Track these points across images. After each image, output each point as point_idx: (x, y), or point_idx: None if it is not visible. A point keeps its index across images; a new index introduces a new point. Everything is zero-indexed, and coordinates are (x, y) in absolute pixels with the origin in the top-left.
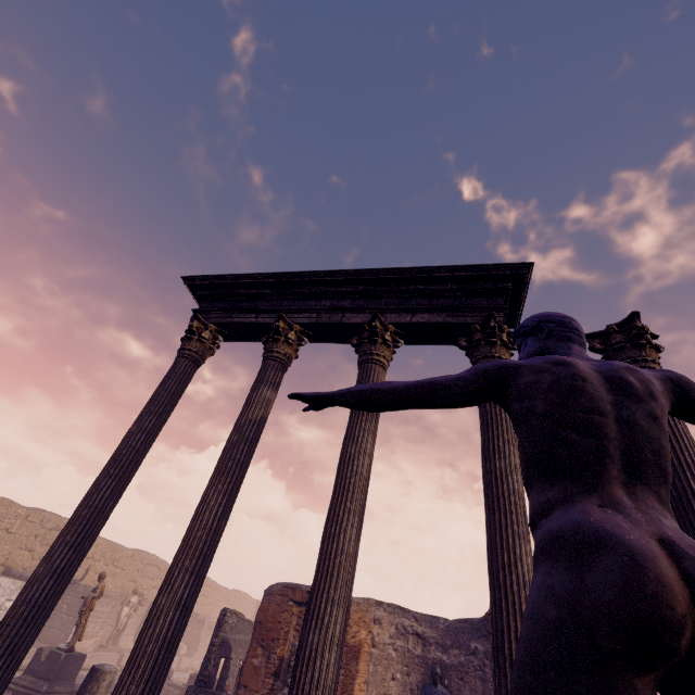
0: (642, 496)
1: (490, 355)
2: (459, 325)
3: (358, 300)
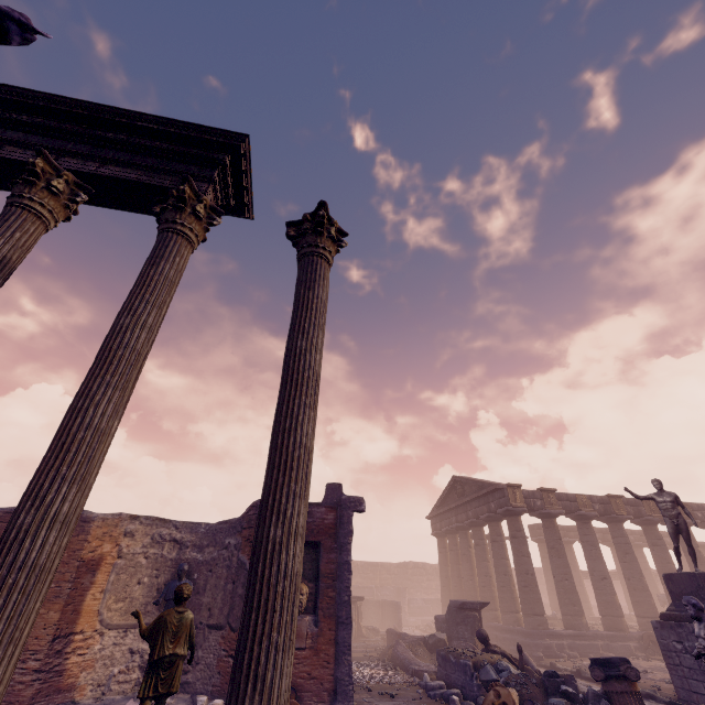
0: None
1: (172, 220)
2: (157, 188)
3: (36, 136)
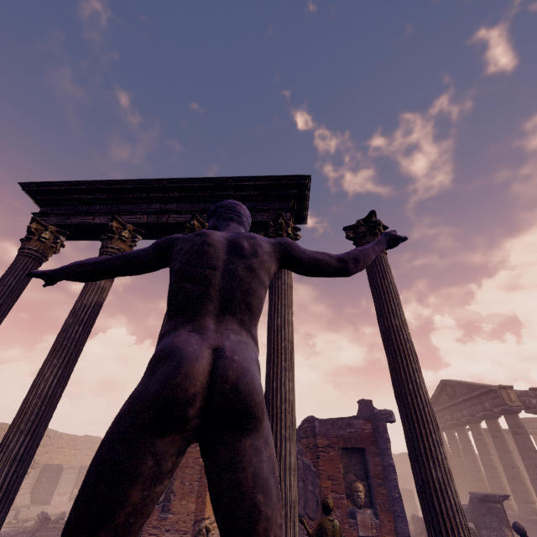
0: (226, 322)
1: None
2: (259, 222)
3: (183, 203)
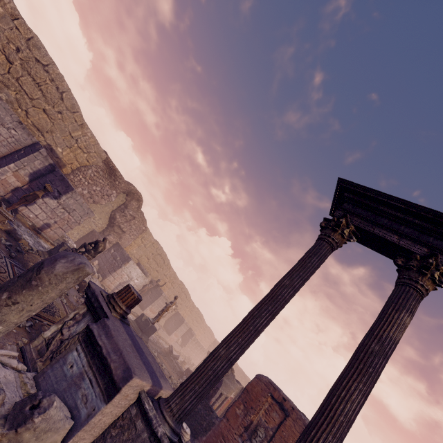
0: None
1: None
2: None
3: None
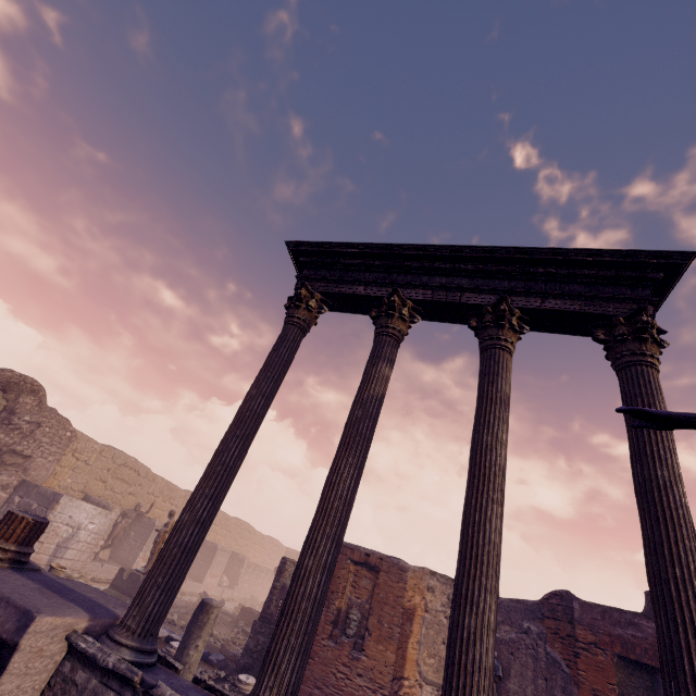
0: None
1: (640, 353)
2: (598, 315)
3: (477, 279)
